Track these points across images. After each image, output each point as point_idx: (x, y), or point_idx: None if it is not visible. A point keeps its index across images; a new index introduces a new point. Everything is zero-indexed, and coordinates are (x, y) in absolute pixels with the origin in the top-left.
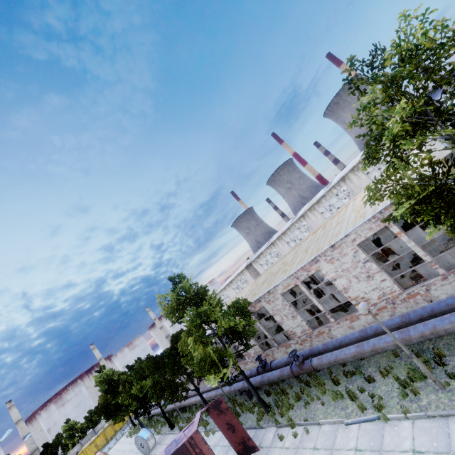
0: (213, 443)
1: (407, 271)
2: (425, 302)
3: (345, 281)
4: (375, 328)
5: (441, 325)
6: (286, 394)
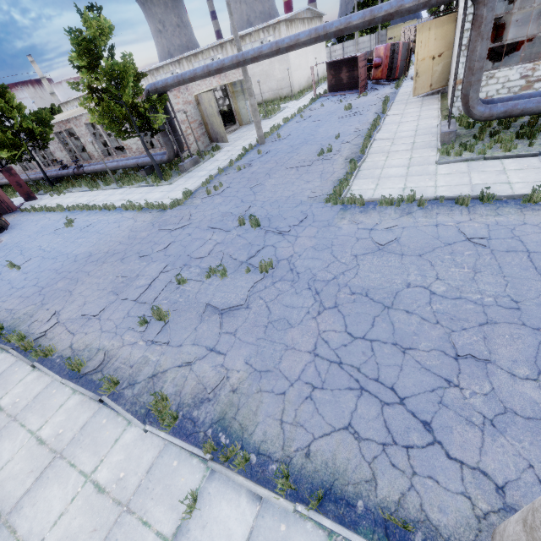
0: (14, 200)
1: None
2: None
3: None
4: (117, 160)
5: (128, 163)
6: (69, 183)
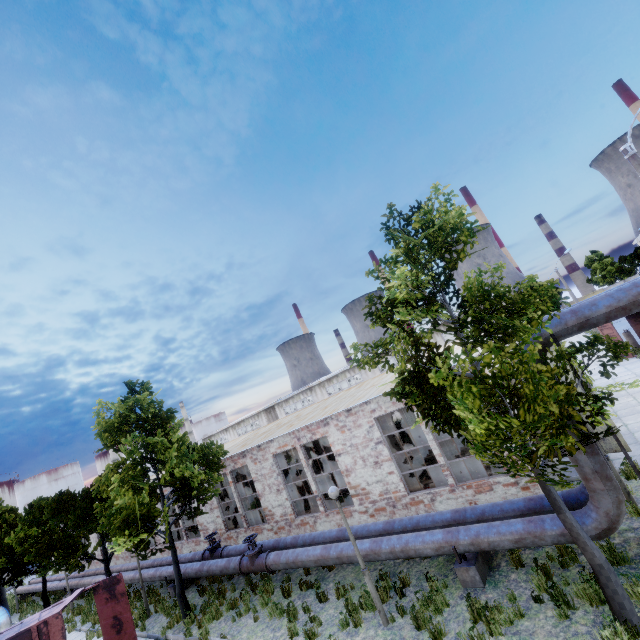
0: None
1: (435, 474)
2: None
3: (350, 460)
4: (355, 530)
5: (413, 542)
6: (221, 597)
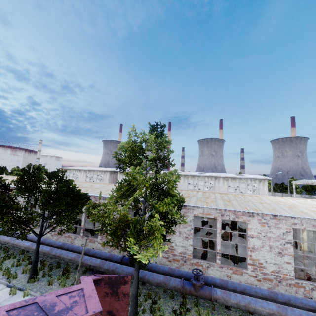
0: None
1: None
2: (303, 296)
3: (259, 243)
4: (287, 298)
5: None
6: (159, 304)
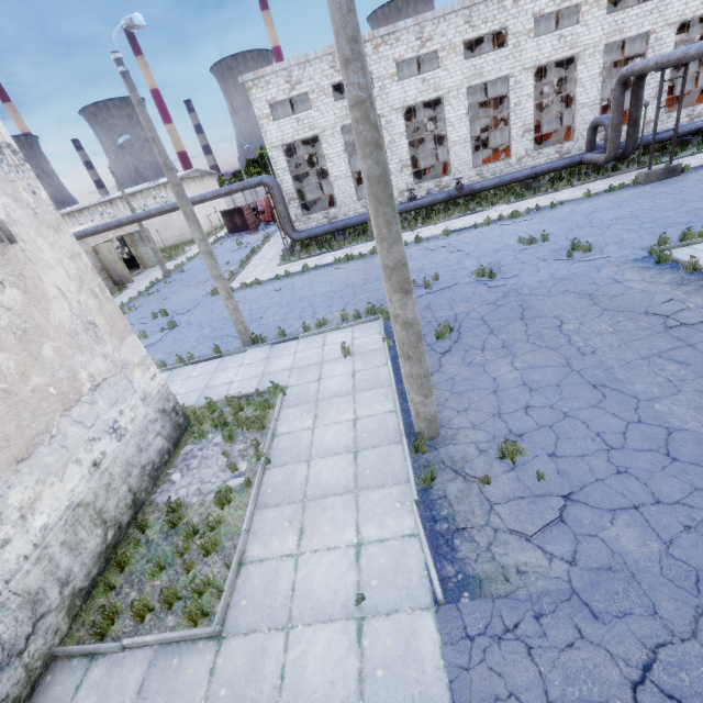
0: None
1: None
2: None
3: None
4: None
5: None
6: None
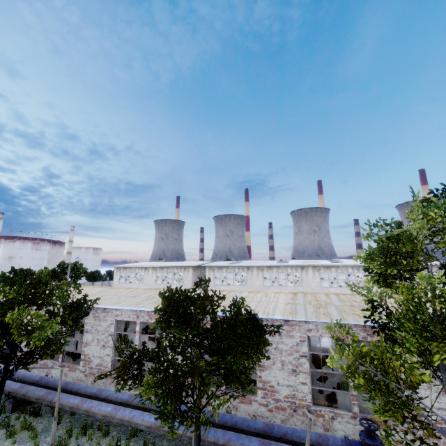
0: None
1: None
2: None
3: None
4: None
5: None
6: None
